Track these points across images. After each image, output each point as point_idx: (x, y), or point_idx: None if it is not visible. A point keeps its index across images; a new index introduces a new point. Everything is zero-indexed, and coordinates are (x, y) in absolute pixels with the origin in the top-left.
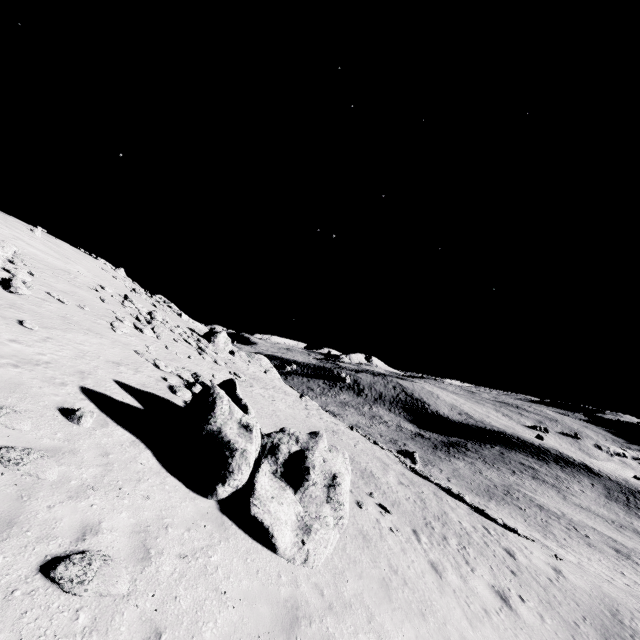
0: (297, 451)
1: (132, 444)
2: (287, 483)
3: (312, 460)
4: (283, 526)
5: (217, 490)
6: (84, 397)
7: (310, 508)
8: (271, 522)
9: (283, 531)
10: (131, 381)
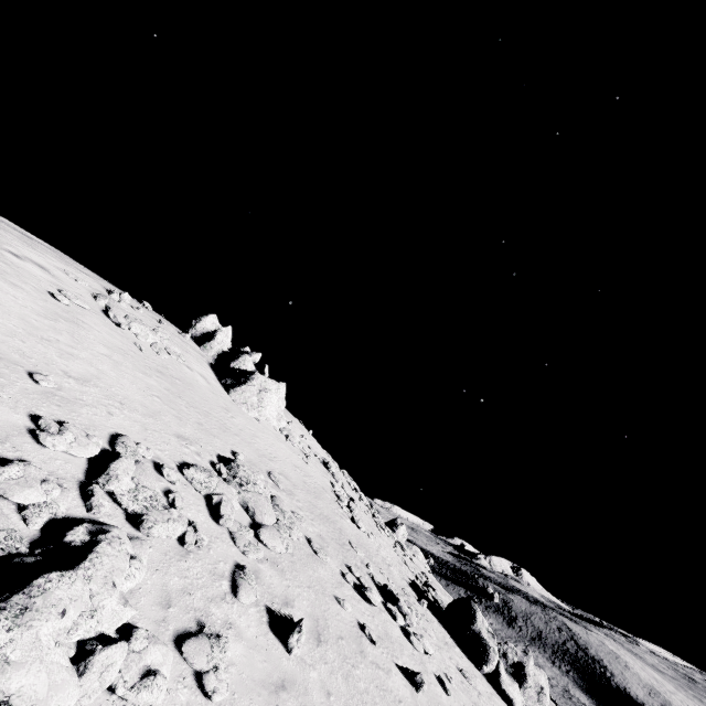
0: (517, 661)
1: (440, 624)
2: (514, 679)
3: (528, 670)
4: (518, 703)
5: (483, 667)
6: (411, 589)
7: (528, 702)
8: (513, 697)
9: (518, 705)
10: (411, 579)
